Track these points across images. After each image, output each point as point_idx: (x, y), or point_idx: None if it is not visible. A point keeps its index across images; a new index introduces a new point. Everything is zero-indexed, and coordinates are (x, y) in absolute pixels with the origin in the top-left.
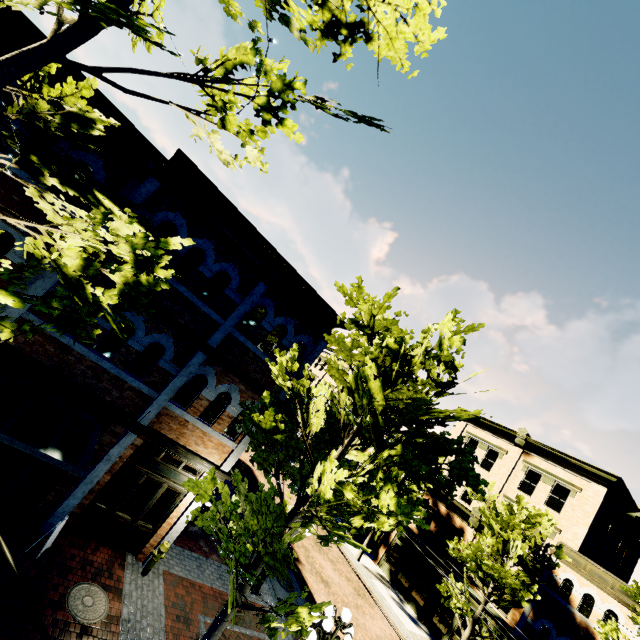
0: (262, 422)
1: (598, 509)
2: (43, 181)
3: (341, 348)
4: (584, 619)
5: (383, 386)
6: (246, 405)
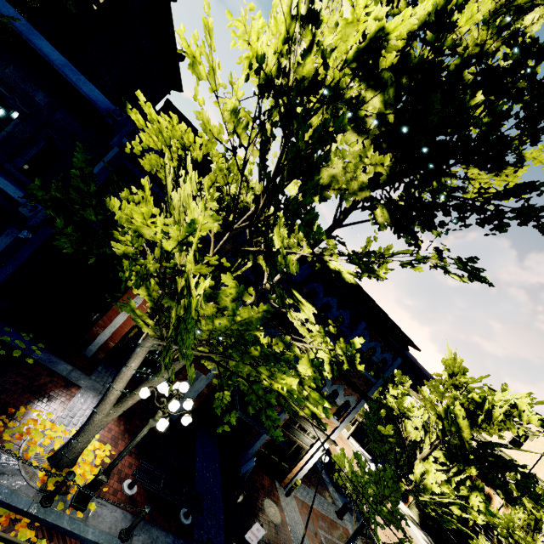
0: (382, 430)
1: None
2: (285, 302)
3: (435, 390)
4: None
5: (471, 426)
6: (368, 415)
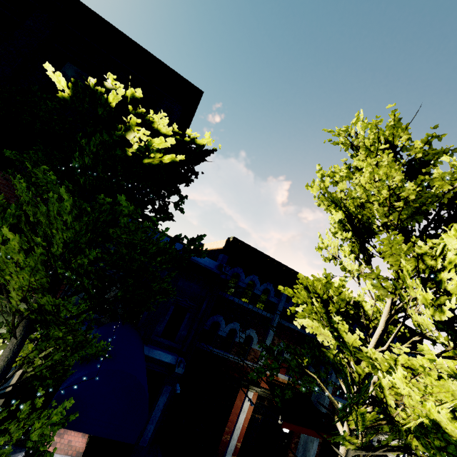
0: None
1: None
2: None
3: None
4: None
5: None
6: None
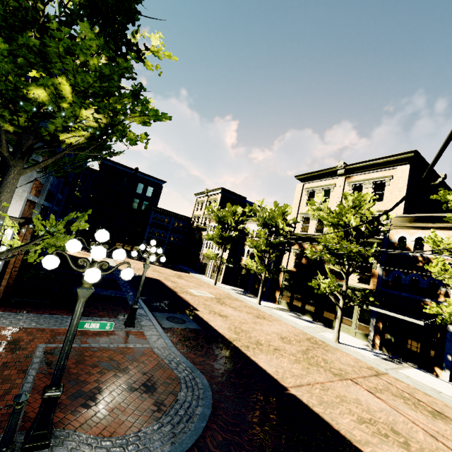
0: None
1: (408, 181)
2: None
3: None
4: (420, 255)
5: None
6: None
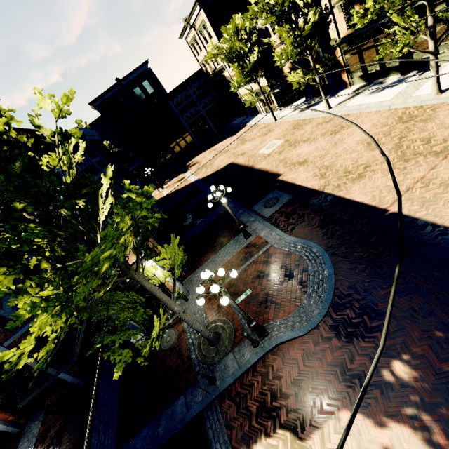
0: None
1: None
2: None
3: None
4: None
5: None
6: None
